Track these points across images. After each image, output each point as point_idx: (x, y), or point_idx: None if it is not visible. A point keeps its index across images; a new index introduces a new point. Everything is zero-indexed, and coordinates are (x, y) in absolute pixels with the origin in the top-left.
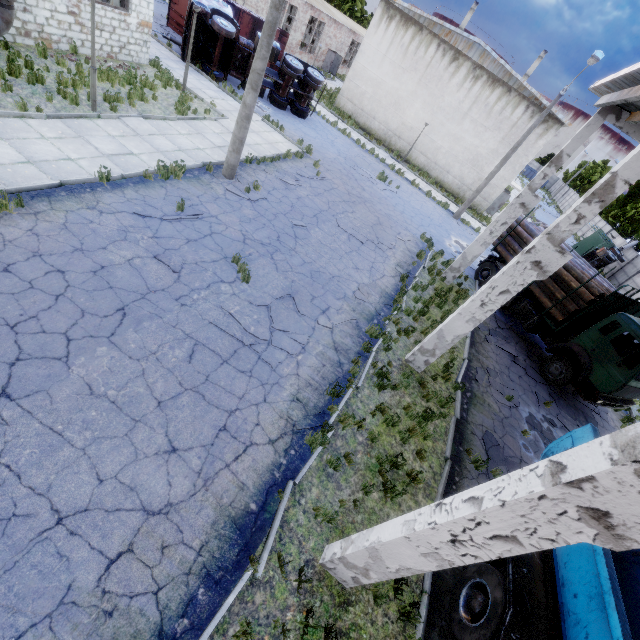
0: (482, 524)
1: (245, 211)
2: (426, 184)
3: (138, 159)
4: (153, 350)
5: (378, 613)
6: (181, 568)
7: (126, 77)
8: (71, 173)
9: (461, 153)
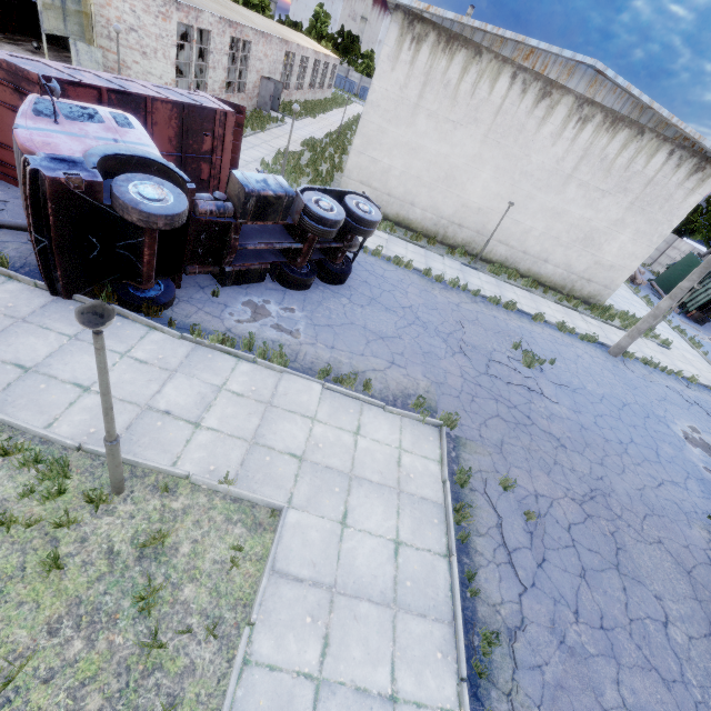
0: None
1: None
2: (527, 293)
3: None
4: None
5: None
6: None
7: None
8: None
9: (565, 232)
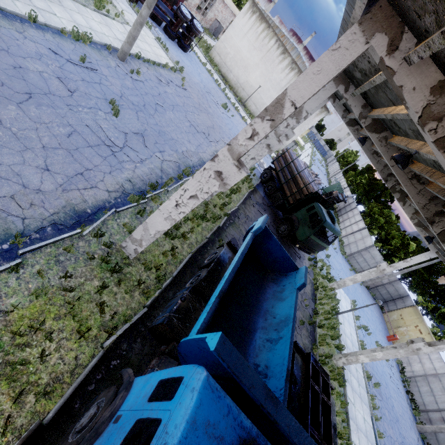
0: (186, 191)
1: (127, 82)
2: None
3: (59, 20)
4: (46, 122)
5: (144, 274)
6: (40, 216)
7: None
8: (8, 5)
9: None
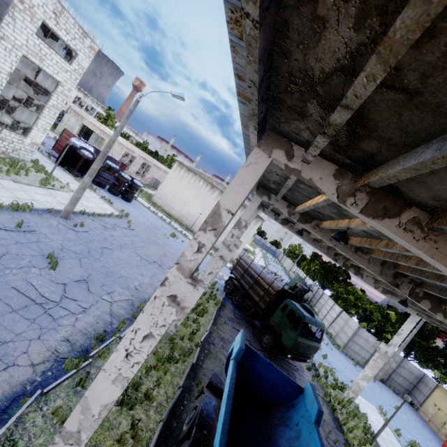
0: (137, 331)
1: (69, 235)
2: None
3: None
4: None
5: None
6: None
7: (10, 162)
8: None
9: None
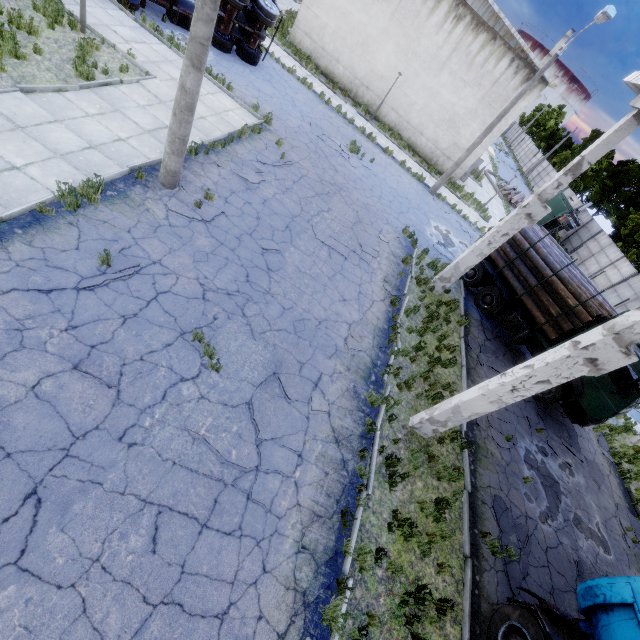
0: None
1: (199, 241)
2: (398, 149)
3: (24, 176)
4: (95, 554)
5: None
6: None
7: None
8: None
9: (437, 112)
